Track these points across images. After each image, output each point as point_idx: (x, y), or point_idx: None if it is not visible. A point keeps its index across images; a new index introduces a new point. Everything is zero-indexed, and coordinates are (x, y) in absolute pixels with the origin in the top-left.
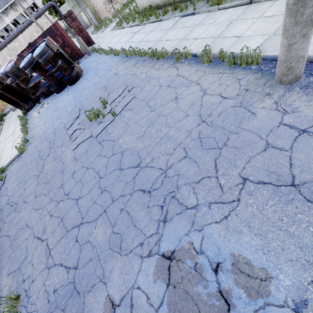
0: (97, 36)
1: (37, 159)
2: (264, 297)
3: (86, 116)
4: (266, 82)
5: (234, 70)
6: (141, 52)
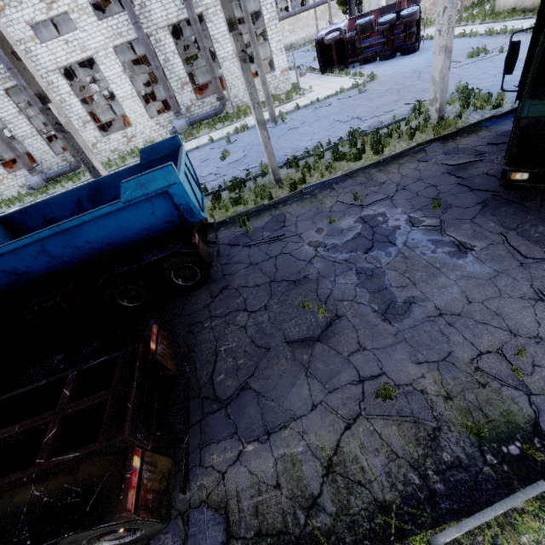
0: None
1: (405, 78)
2: None
3: (470, 52)
4: None
5: None
6: (517, 29)
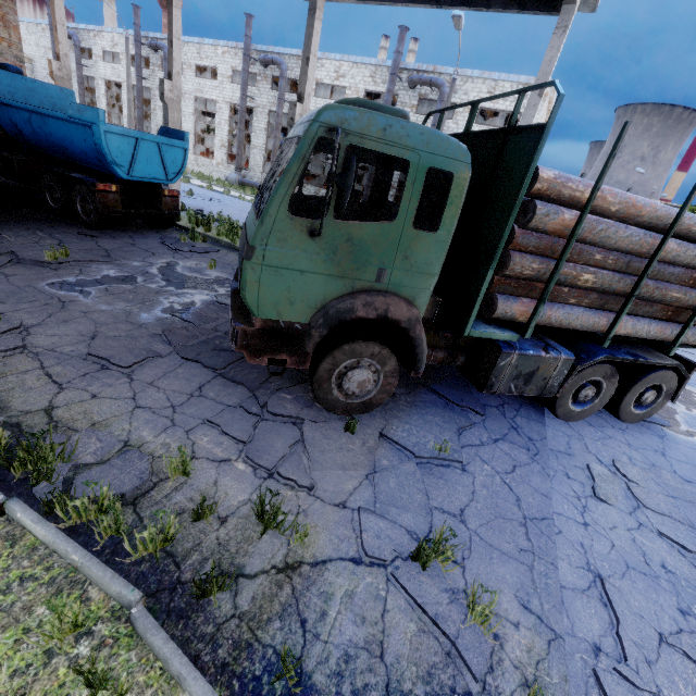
0: None
1: None
2: None
3: None
4: None
5: None
6: None
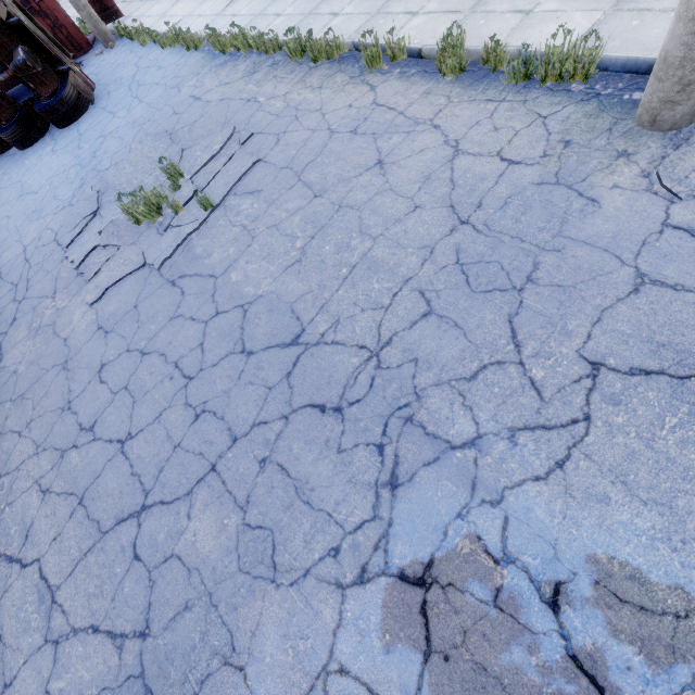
0: None
1: None
2: (692, 660)
3: (124, 210)
4: (615, 124)
5: (527, 94)
6: (266, 40)
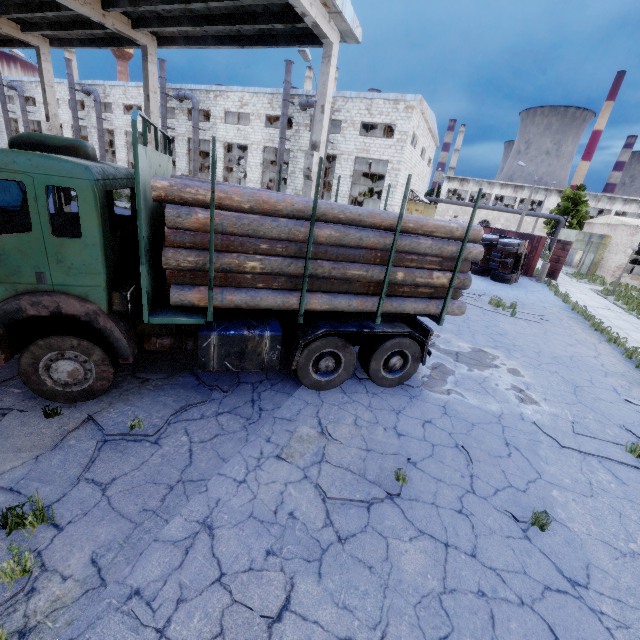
0: (566, 279)
1: None
2: (514, 375)
3: (491, 298)
4: None
5: (635, 370)
6: (589, 316)
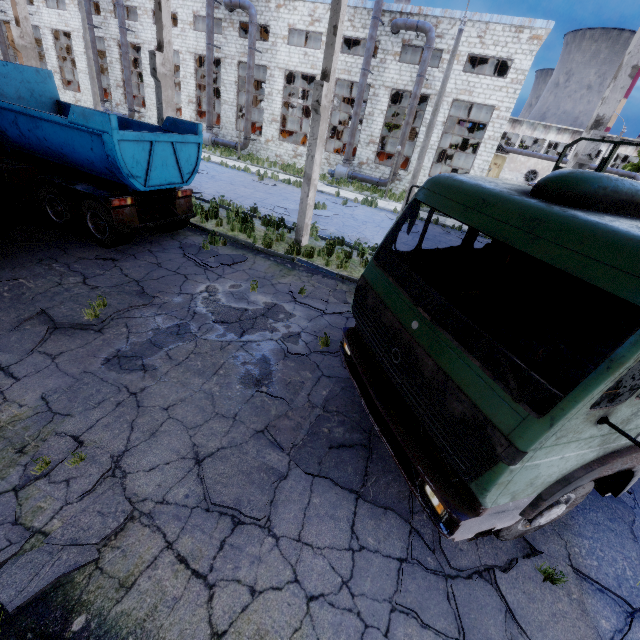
0: None
1: None
2: None
3: None
4: None
5: None
6: None
